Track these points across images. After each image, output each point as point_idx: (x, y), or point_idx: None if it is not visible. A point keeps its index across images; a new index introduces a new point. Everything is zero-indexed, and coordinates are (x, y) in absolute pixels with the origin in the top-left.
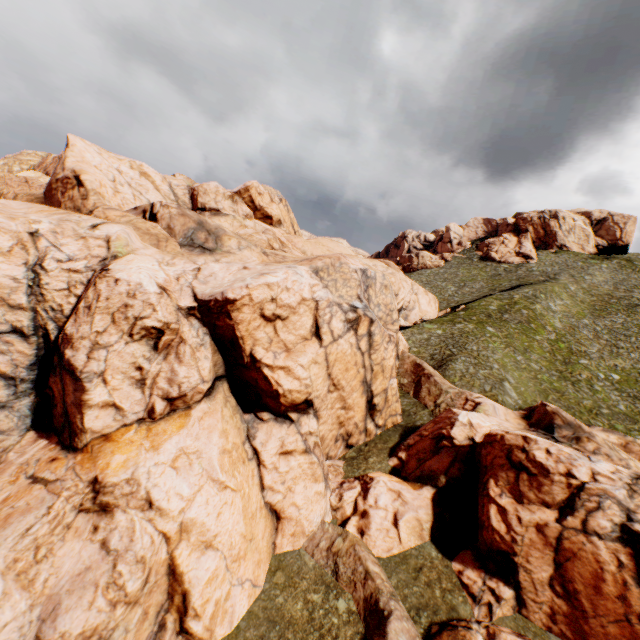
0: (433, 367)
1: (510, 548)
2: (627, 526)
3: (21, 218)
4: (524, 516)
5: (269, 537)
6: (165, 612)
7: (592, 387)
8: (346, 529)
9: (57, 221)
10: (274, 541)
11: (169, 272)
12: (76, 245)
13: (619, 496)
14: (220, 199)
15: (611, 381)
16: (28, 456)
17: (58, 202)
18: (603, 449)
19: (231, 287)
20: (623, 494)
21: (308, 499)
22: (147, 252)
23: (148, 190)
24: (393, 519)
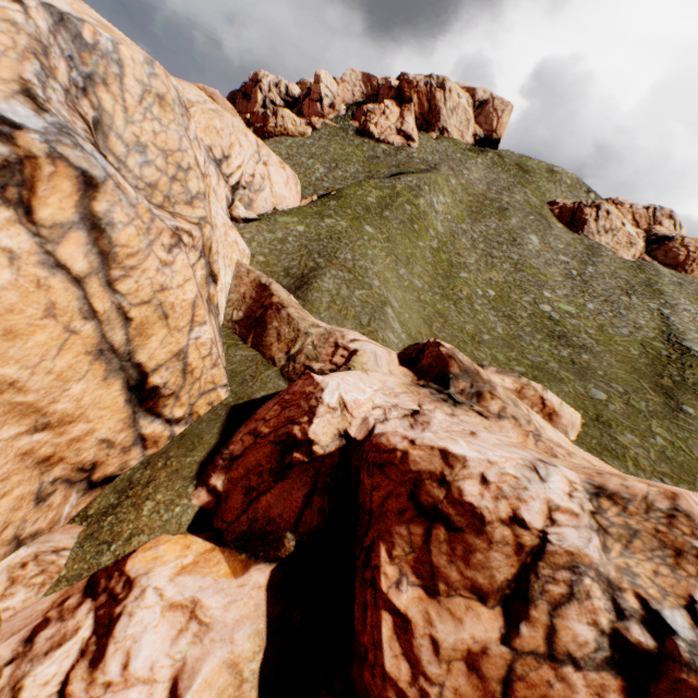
0: (289, 289)
1: None
2: (622, 635)
3: None
4: (445, 638)
5: None
6: None
7: (473, 307)
8: None
9: None
10: None
11: None
12: None
13: (595, 557)
14: None
15: (489, 298)
16: None
17: None
18: (510, 409)
19: None
20: (598, 548)
21: None
22: None
23: None
24: None
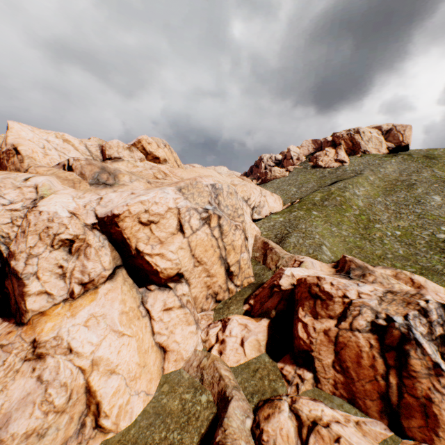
0: (276, 243)
1: (309, 347)
2: (374, 322)
3: None
4: (317, 326)
5: (159, 364)
6: (85, 416)
7: (382, 242)
8: (209, 352)
9: (0, 179)
10: (163, 366)
11: (79, 203)
12: (15, 193)
13: (372, 304)
14: (121, 150)
15: (395, 236)
16: None
17: (5, 167)
18: (378, 279)
19: (116, 206)
20: (375, 303)
21: (184, 337)
22: (65, 192)
23: (70, 151)
24: (241, 342)
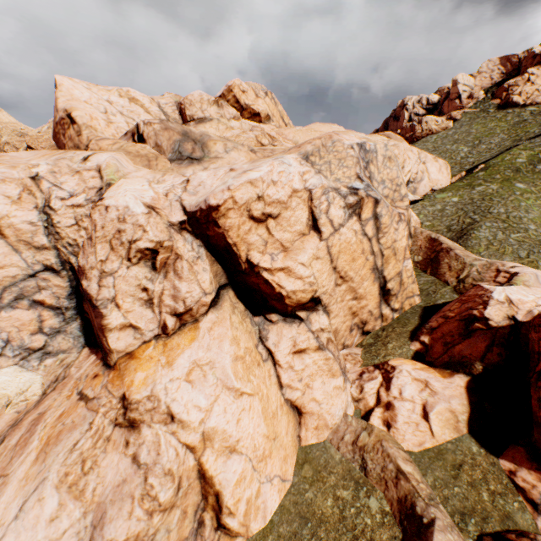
0: (451, 239)
1: None
2: None
3: (21, 165)
4: None
5: (293, 431)
6: (202, 511)
7: None
8: (370, 423)
9: (53, 161)
10: (298, 434)
11: (158, 190)
12: (73, 181)
13: None
14: (205, 107)
15: None
16: (82, 371)
17: (63, 145)
18: None
19: (212, 193)
20: None
21: (327, 394)
22: (138, 174)
23: (139, 115)
24: (422, 412)
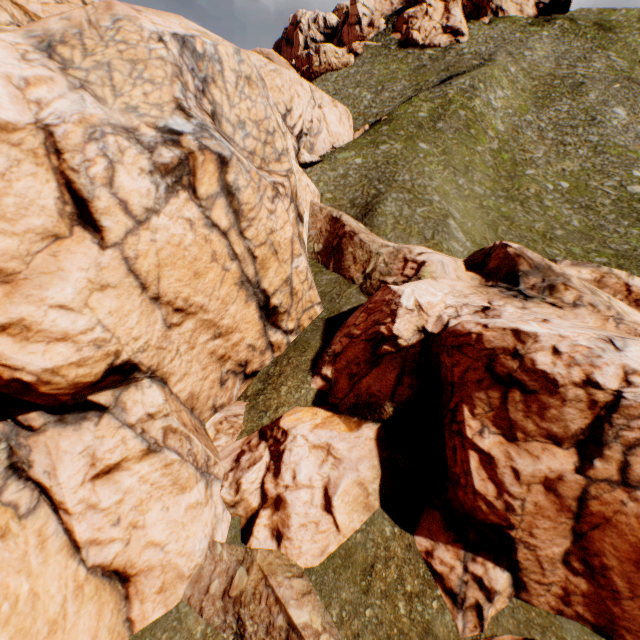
0: (356, 218)
1: (504, 520)
2: None
3: None
4: (524, 468)
5: (116, 616)
6: None
7: (542, 204)
8: (250, 549)
9: None
10: (128, 617)
11: None
12: None
13: None
14: None
15: (561, 191)
16: None
17: None
18: (586, 298)
19: None
20: None
21: (176, 524)
22: None
23: None
24: (324, 500)
